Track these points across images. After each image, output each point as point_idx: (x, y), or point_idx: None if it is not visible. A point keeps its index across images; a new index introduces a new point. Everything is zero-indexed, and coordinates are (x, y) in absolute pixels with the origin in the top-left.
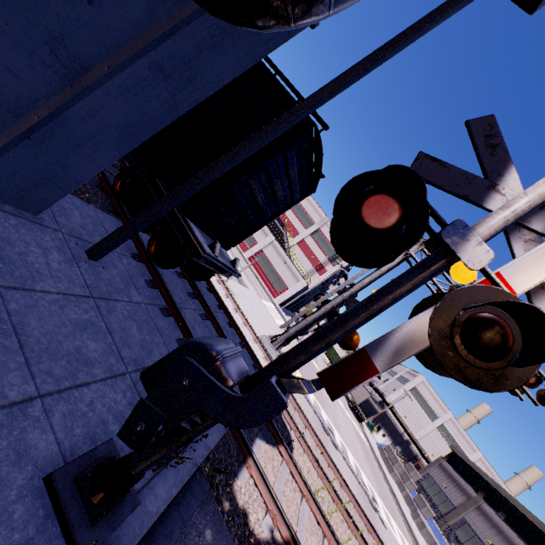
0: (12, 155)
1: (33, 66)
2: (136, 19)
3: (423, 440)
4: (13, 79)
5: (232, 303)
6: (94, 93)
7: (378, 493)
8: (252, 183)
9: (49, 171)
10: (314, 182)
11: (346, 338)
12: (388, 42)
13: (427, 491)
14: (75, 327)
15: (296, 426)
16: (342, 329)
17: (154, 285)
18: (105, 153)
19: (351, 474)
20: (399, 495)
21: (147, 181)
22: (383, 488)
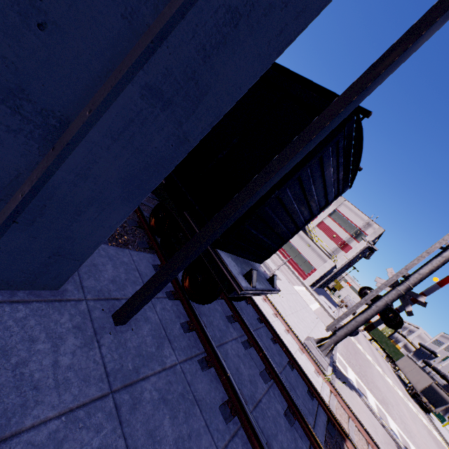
0: (3, 244)
1: None
2: (113, 34)
3: None
4: None
5: (271, 307)
6: (76, 148)
7: None
8: (283, 197)
9: (54, 247)
10: (350, 177)
11: None
12: None
13: None
14: None
15: None
16: None
17: (190, 328)
18: (112, 212)
19: None
20: None
21: (176, 214)
22: None
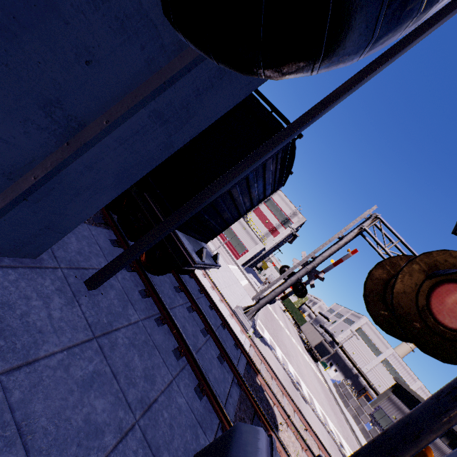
0: (8, 217)
1: (27, 131)
2: (135, 70)
3: (370, 373)
4: (6, 147)
5: (209, 282)
6: (92, 148)
7: (342, 435)
8: (233, 191)
9: (47, 221)
10: (284, 179)
11: (416, 455)
12: (372, 62)
13: (380, 422)
14: (81, 388)
15: (278, 400)
16: (414, 448)
17: (147, 295)
18: (102, 196)
19: (321, 426)
20: (356, 428)
21: (135, 194)
22: (344, 427)
